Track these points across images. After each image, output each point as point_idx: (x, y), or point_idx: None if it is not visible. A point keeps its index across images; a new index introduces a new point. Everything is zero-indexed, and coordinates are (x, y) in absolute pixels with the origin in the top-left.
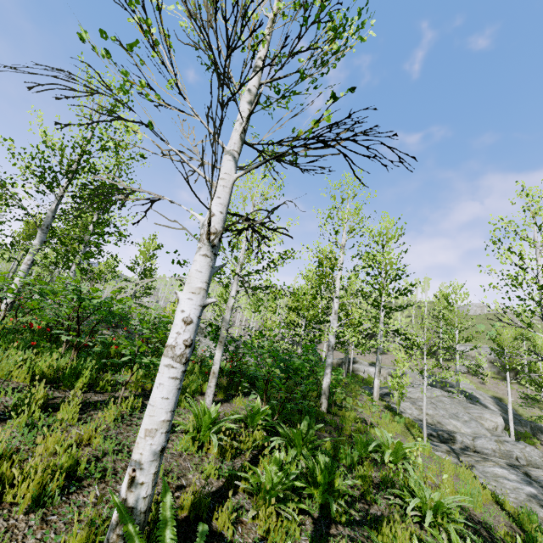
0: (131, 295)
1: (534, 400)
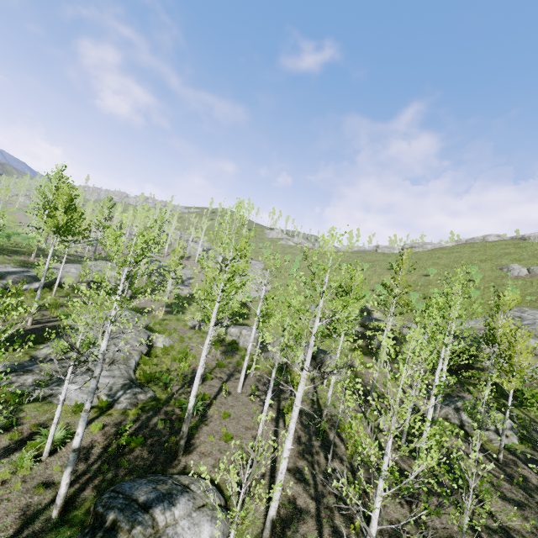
0: None
1: None
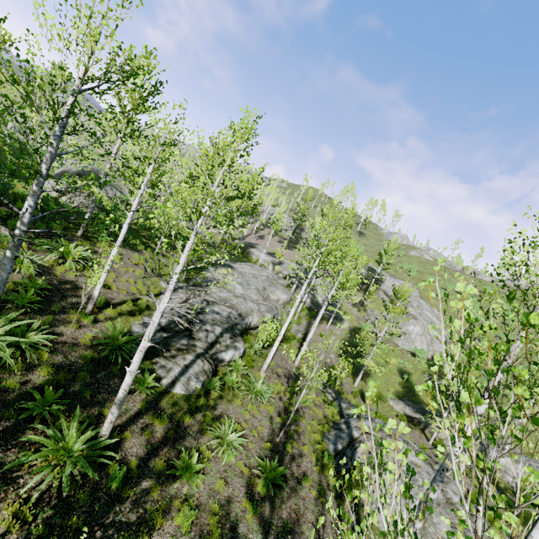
0: (38, 125)
1: (361, 305)
